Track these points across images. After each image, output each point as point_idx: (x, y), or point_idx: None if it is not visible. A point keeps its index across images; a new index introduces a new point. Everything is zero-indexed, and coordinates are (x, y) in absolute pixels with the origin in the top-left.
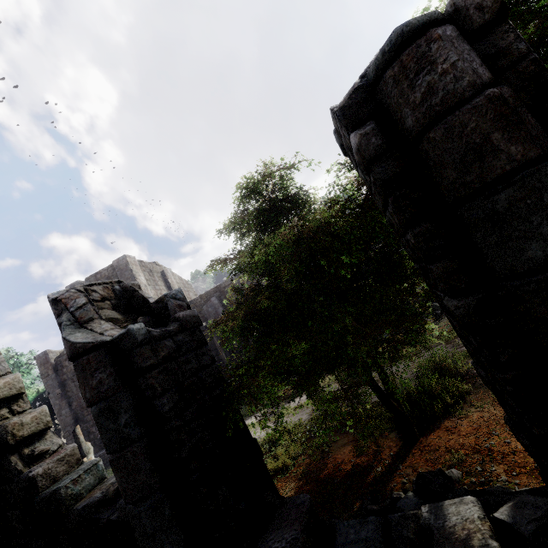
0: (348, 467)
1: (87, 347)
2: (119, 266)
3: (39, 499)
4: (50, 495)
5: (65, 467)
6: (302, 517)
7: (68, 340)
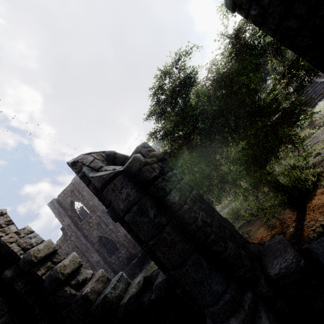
0: (268, 238)
1: (111, 176)
2: (76, 182)
3: (95, 307)
4: (102, 300)
5: (102, 285)
6: (288, 245)
7: (95, 176)
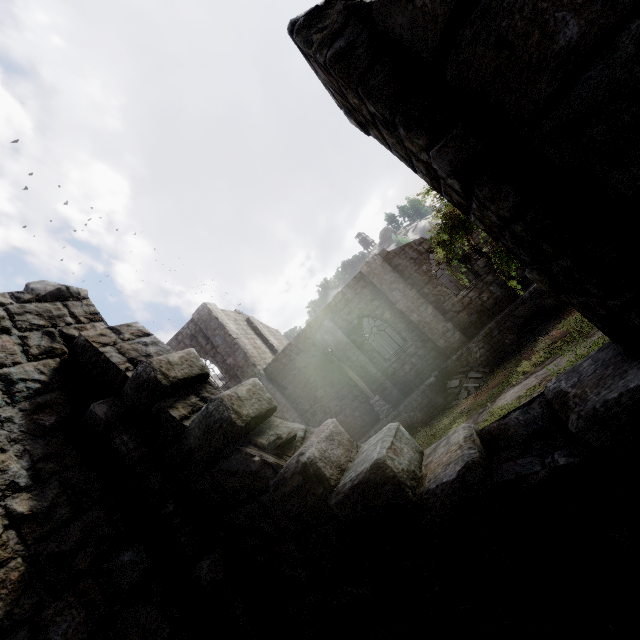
0: None
1: None
2: (201, 318)
3: (343, 495)
4: (369, 475)
5: (341, 451)
6: None
7: None
